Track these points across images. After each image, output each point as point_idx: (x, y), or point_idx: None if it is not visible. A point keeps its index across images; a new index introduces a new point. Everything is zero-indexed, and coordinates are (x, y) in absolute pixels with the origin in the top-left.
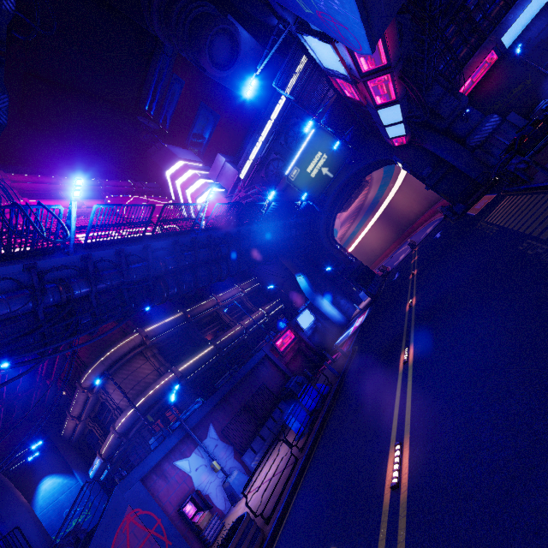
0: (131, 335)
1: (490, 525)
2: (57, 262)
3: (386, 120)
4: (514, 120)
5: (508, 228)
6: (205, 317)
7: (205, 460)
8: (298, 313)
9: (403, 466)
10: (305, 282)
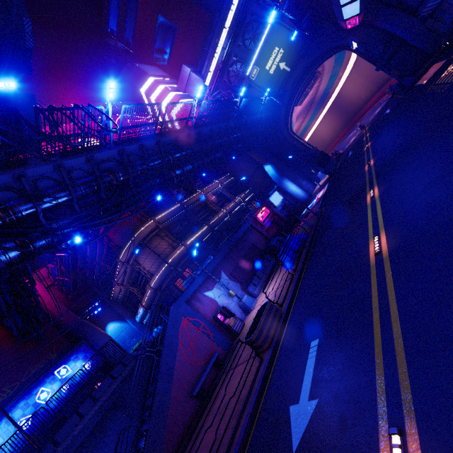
0: (147, 222)
1: (451, 238)
2: (104, 155)
3: None
4: None
5: None
6: (196, 206)
7: (223, 291)
8: (269, 195)
9: (382, 243)
10: (272, 170)
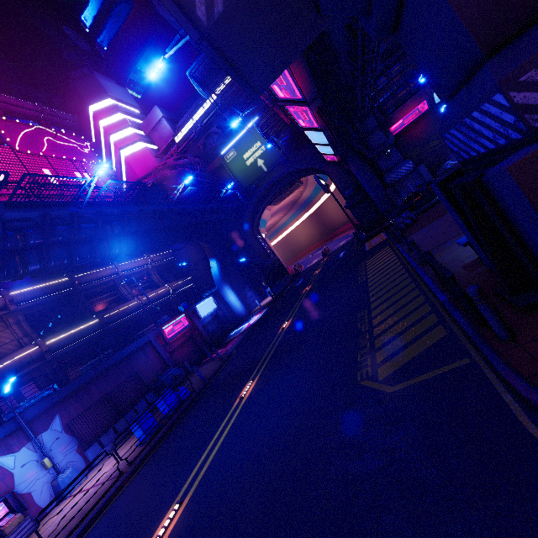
0: None
1: None
2: None
3: (314, 139)
4: (422, 171)
5: (368, 284)
6: (98, 285)
7: (39, 454)
8: (201, 299)
9: (166, 533)
10: (216, 269)
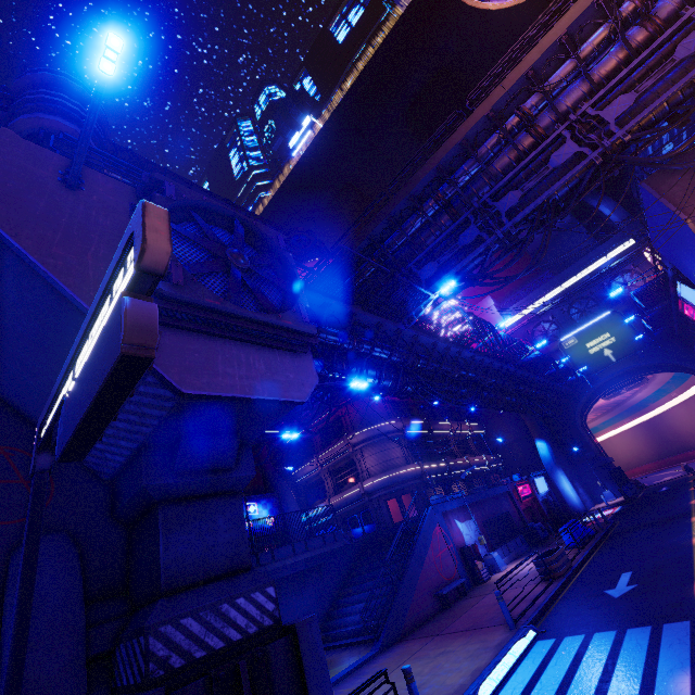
0: (396, 419)
1: None
2: (464, 354)
3: None
4: None
5: None
6: (438, 436)
7: (471, 533)
8: (533, 476)
9: None
10: (546, 450)
